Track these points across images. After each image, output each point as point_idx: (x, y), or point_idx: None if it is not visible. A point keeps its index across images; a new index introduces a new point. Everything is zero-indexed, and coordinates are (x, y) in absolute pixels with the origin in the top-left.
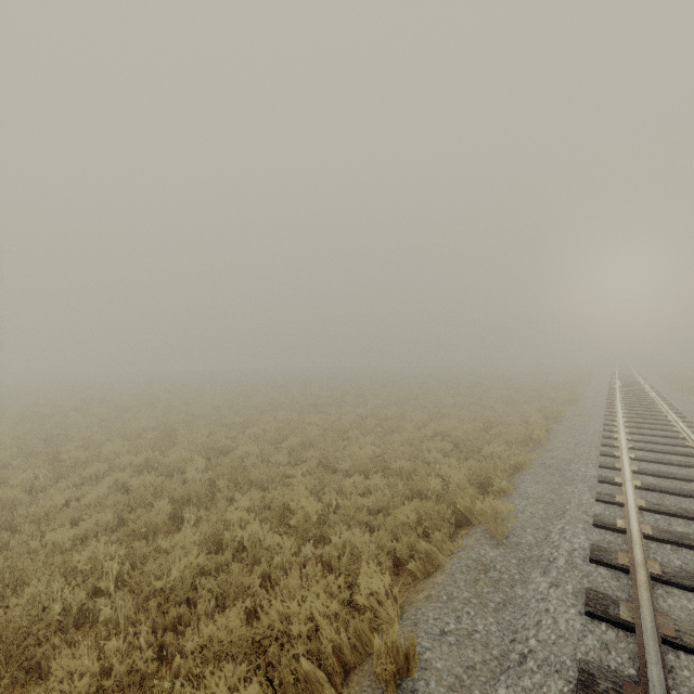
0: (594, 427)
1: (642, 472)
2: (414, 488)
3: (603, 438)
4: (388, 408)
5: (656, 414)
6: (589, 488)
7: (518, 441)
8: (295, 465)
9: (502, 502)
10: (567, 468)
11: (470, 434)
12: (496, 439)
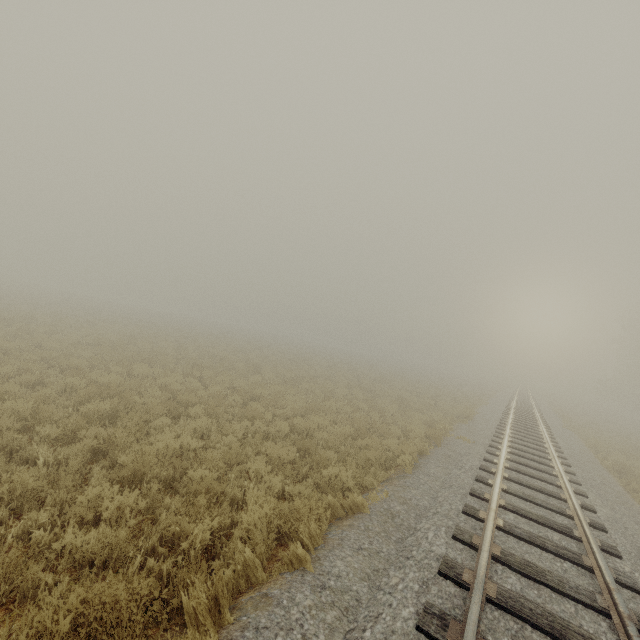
0: (473, 461)
1: (505, 561)
2: (170, 529)
3: (476, 481)
4: (269, 386)
5: (541, 456)
6: (420, 587)
7: (385, 460)
8: (68, 443)
9: (279, 591)
10: (414, 527)
11: (331, 440)
12: (349, 458)
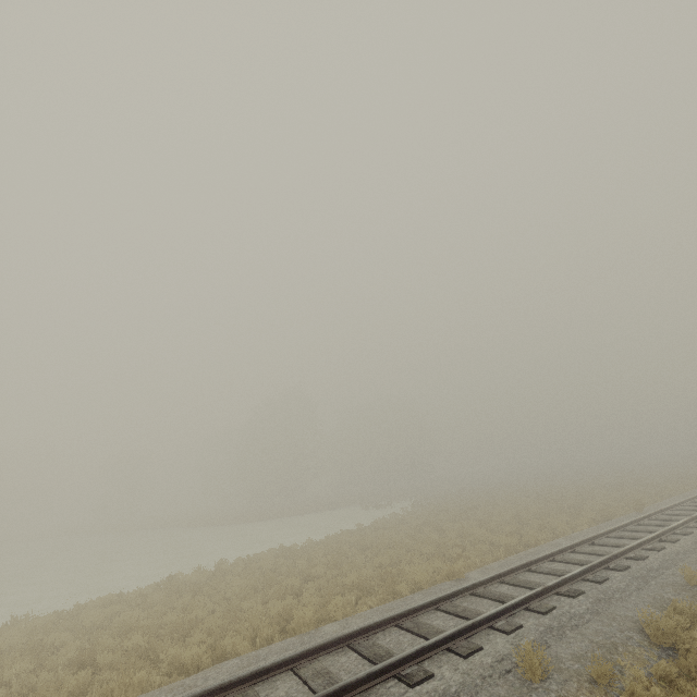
0: None
1: None
2: None
3: None
4: None
5: None
6: None
7: None
8: None
9: None
10: None
11: None
12: None
